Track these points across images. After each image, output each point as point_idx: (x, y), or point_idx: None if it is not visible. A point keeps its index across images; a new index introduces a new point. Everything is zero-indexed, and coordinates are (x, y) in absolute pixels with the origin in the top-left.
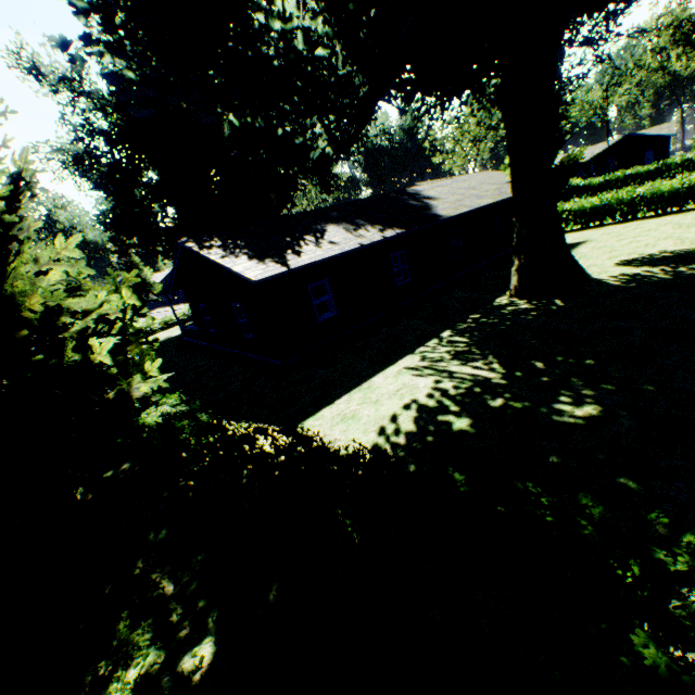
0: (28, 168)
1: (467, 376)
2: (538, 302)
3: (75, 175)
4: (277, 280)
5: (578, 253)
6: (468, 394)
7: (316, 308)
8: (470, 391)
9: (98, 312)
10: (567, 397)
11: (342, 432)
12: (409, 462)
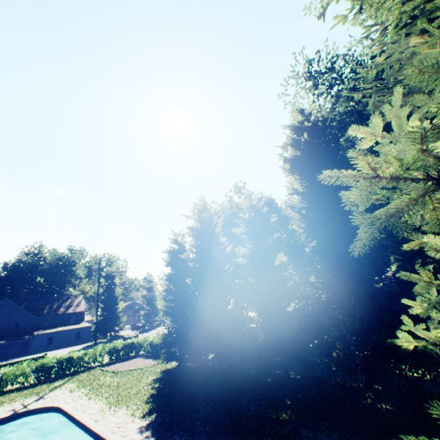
0: None
1: None
2: None
3: None
4: None
5: None
6: None
7: None
8: None
9: None
10: None
11: None
12: None
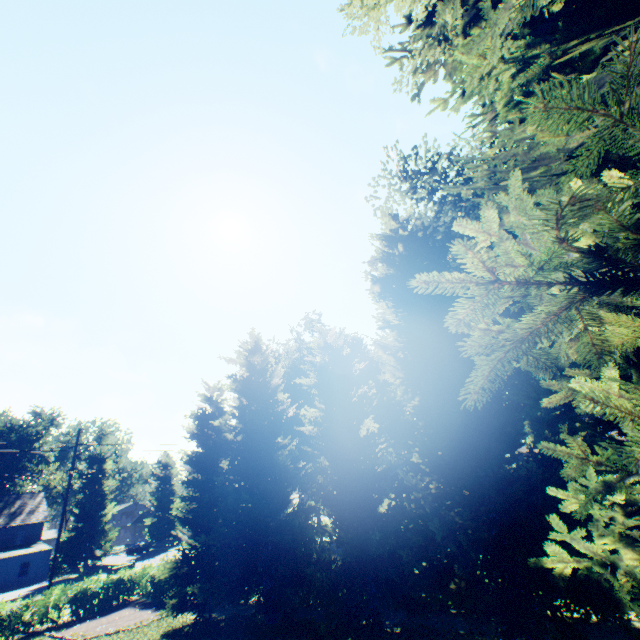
0: None
1: None
2: None
3: None
4: None
5: None
6: None
7: None
8: None
9: None
10: None
11: None
12: None
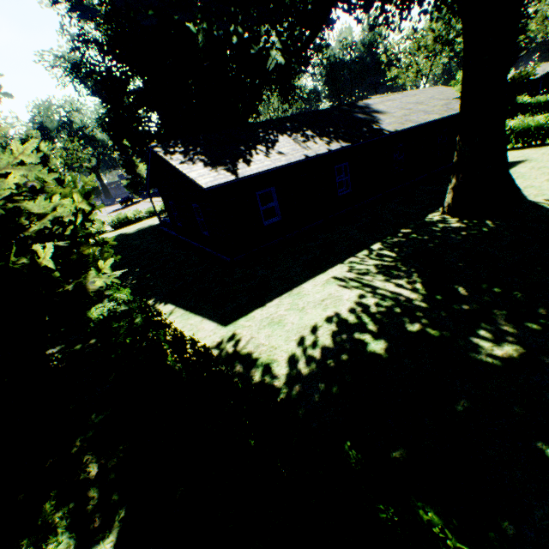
0: None
1: (389, 293)
2: (469, 221)
3: (74, 82)
4: (228, 187)
5: (516, 172)
6: (387, 314)
7: (268, 210)
8: (390, 311)
9: (53, 214)
10: (487, 332)
11: (266, 337)
12: (321, 380)
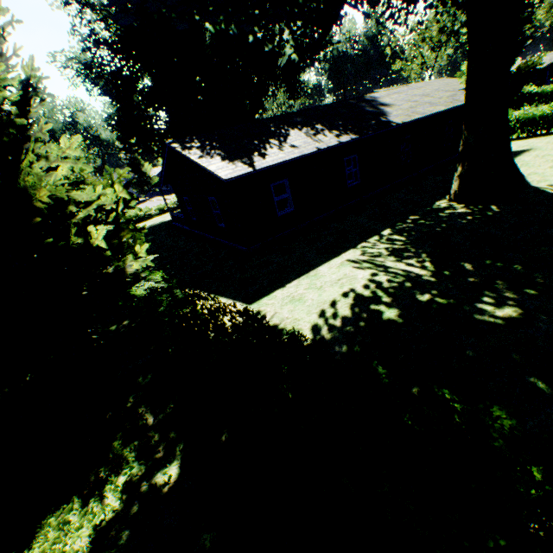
0: (36, 75)
1: (400, 271)
2: (474, 207)
3: (86, 82)
4: (244, 179)
5: (520, 161)
6: (399, 288)
7: (278, 203)
8: (402, 285)
9: (97, 203)
10: (490, 298)
11: (289, 312)
12: (342, 342)
